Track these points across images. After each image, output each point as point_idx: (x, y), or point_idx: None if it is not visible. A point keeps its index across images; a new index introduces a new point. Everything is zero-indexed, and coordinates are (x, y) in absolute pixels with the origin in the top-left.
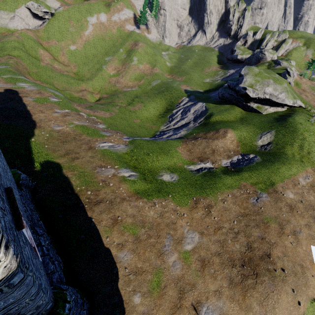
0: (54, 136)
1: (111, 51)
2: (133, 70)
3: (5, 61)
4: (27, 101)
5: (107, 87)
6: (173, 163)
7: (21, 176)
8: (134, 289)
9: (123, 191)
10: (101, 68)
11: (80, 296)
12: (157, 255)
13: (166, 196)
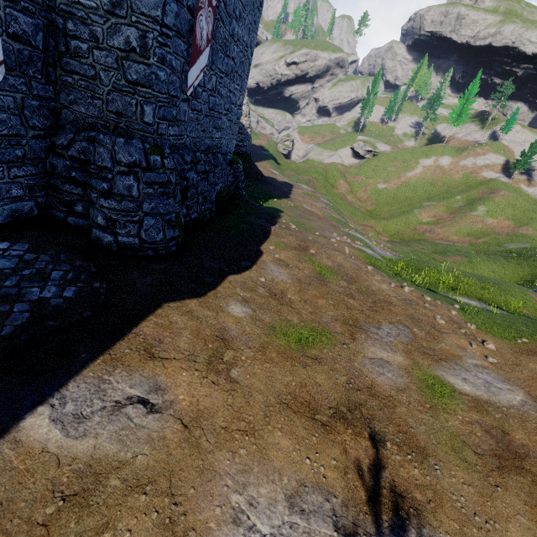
0: (299, 209)
1: (438, 197)
2: (469, 221)
3: (301, 177)
4: (296, 190)
5: (406, 233)
6: (502, 300)
7: (240, 165)
8: (247, 299)
9: (347, 249)
10: (409, 211)
11: (177, 217)
12: (344, 319)
13: (444, 301)
